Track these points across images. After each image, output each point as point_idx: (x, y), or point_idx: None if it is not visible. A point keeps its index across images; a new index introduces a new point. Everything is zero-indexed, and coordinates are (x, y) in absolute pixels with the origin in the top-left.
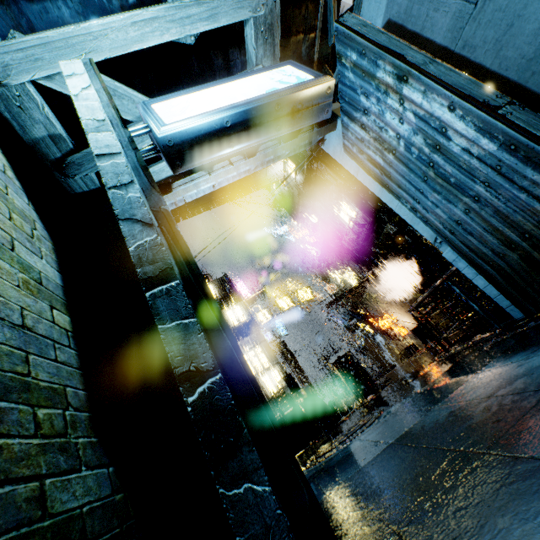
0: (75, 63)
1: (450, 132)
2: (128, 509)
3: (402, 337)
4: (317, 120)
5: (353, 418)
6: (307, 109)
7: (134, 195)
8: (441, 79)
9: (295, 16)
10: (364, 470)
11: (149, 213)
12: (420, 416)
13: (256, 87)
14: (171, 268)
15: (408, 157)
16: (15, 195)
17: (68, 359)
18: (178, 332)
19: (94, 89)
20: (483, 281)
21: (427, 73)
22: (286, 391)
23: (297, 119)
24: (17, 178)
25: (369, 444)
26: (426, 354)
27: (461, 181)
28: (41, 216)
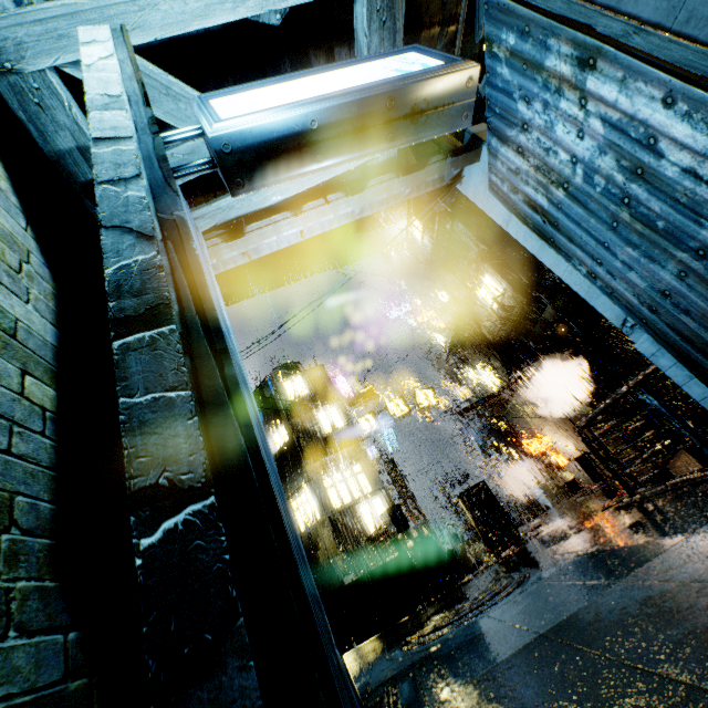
0: (100, 29)
1: (664, 144)
2: (91, 706)
3: (561, 468)
4: (450, 129)
5: (482, 579)
6: (435, 110)
7: (136, 194)
8: (654, 55)
9: (429, 0)
10: (494, 676)
11: (153, 220)
12: (591, 595)
13: (360, 77)
14: (167, 305)
15: (588, 192)
16: (4, 212)
17: (34, 451)
18: (153, 412)
19: (117, 58)
20: (700, 389)
21: (629, 48)
22: (390, 528)
23: (419, 125)
24: (15, 193)
25: (505, 628)
26: (596, 496)
27: (677, 225)
28: (45, 248)
